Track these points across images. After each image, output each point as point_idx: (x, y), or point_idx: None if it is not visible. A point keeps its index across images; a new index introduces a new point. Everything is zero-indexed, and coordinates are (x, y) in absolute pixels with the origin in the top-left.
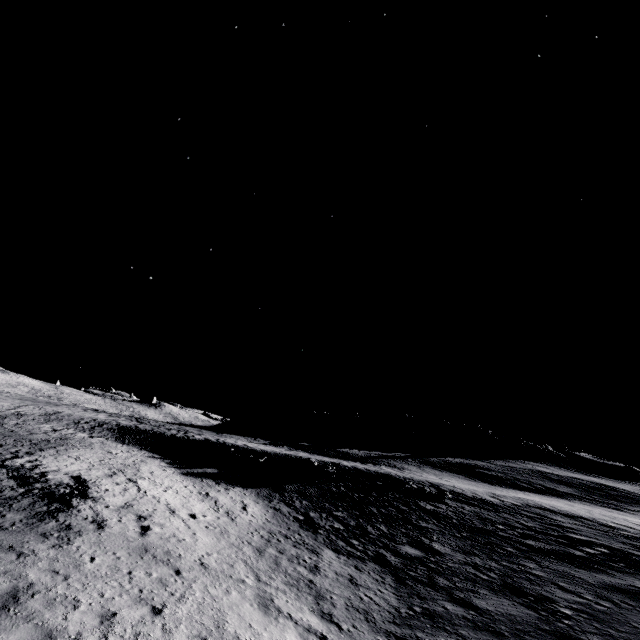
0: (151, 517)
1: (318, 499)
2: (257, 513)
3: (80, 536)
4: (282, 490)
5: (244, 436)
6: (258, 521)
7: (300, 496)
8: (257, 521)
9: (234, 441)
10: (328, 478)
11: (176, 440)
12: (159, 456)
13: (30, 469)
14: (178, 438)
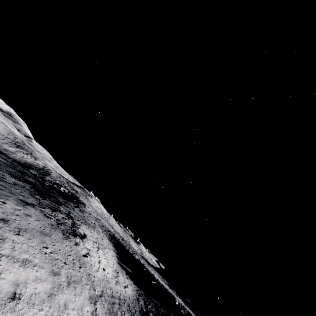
0: (91, 256)
1: (161, 314)
2: (128, 292)
3: (70, 241)
4: (149, 298)
5: (159, 274)
6: (125, 293)
7: (154, 306)
8: (124, 293)
9: (151, 270)
10: (178, 313)
11: (127, 252)
12: (117, 252)
13: (77, 224)
14: (129, 252)
